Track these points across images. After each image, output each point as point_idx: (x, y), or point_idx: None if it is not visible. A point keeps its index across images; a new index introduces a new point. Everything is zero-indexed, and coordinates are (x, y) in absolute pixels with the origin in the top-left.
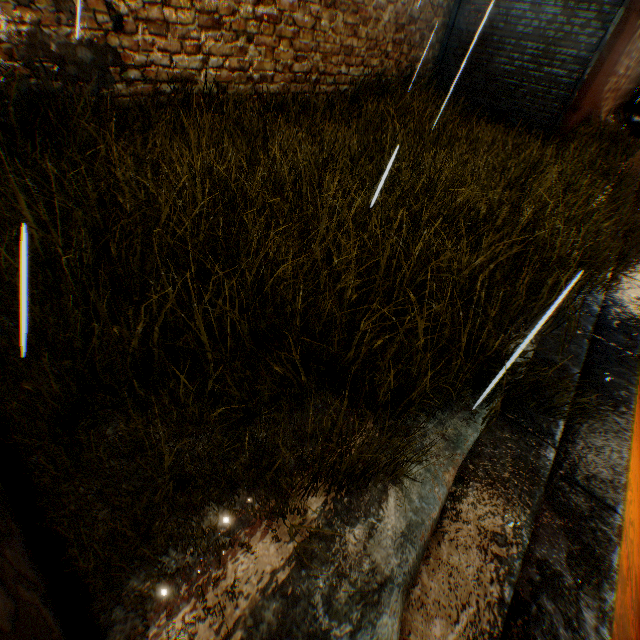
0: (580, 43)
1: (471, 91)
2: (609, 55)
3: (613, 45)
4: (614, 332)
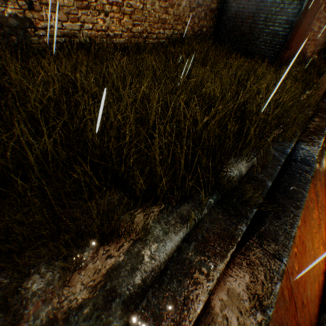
0: (289, 13)
1: (233, 42)
2: (304, 18)
3: (306, 13)
4: (299, 163)
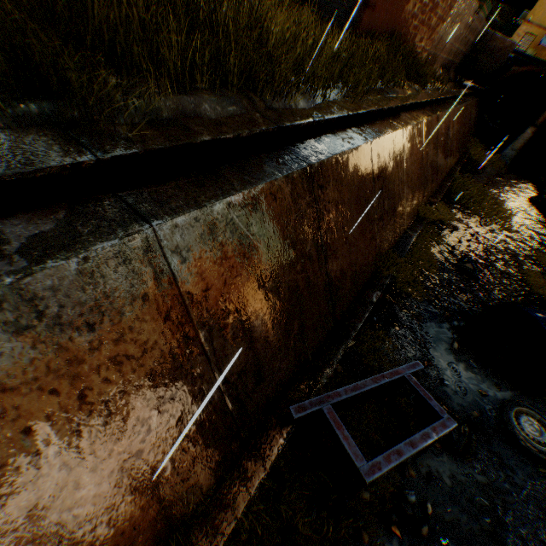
0: None
1: None
2: None
3: None
4: (305, 150)
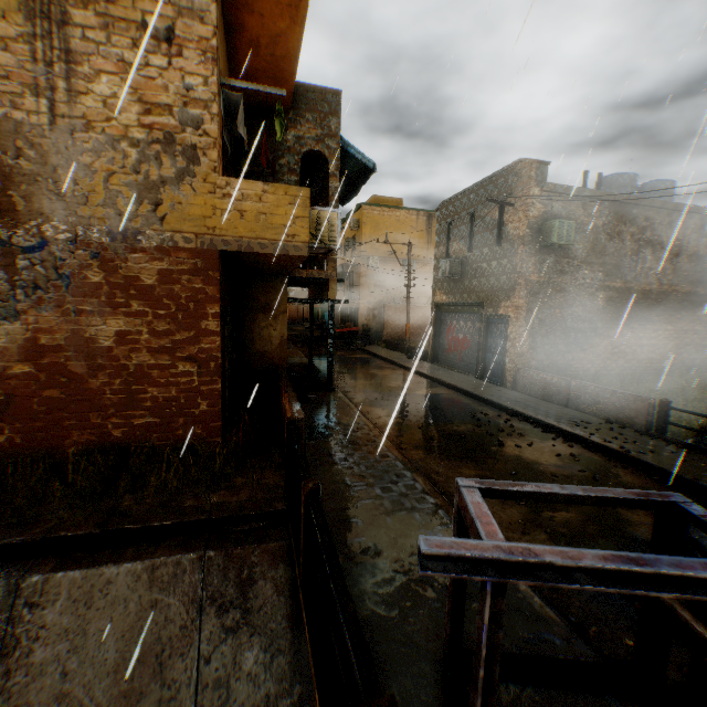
0: None
1: None
2: None
3: None
4: None
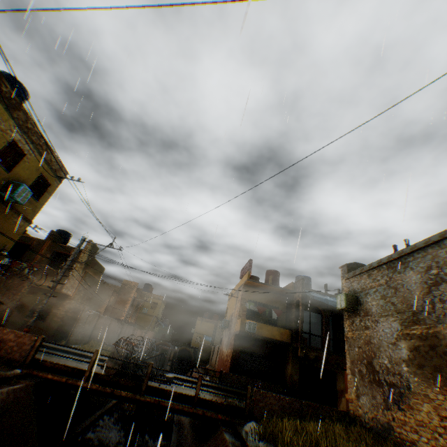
0: None
1: None
2: None
3: None
4: None
